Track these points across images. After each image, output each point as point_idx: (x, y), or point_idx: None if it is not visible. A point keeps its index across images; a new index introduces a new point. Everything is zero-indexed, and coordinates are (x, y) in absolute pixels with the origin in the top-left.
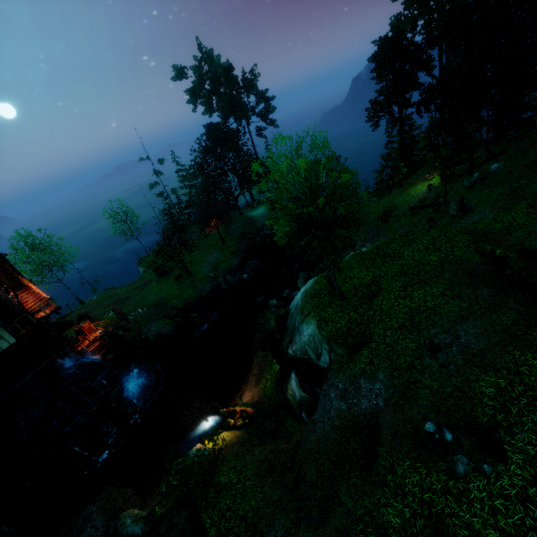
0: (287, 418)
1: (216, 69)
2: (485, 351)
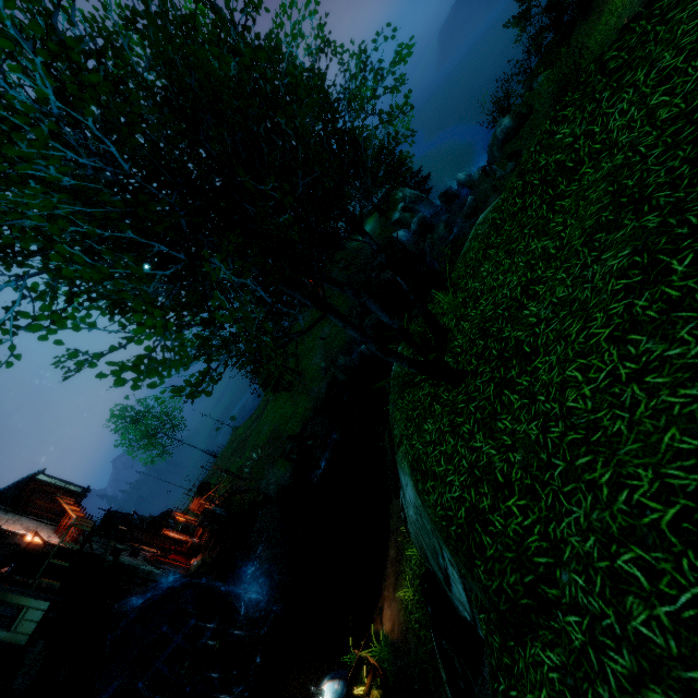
0: None
1: None
2: None
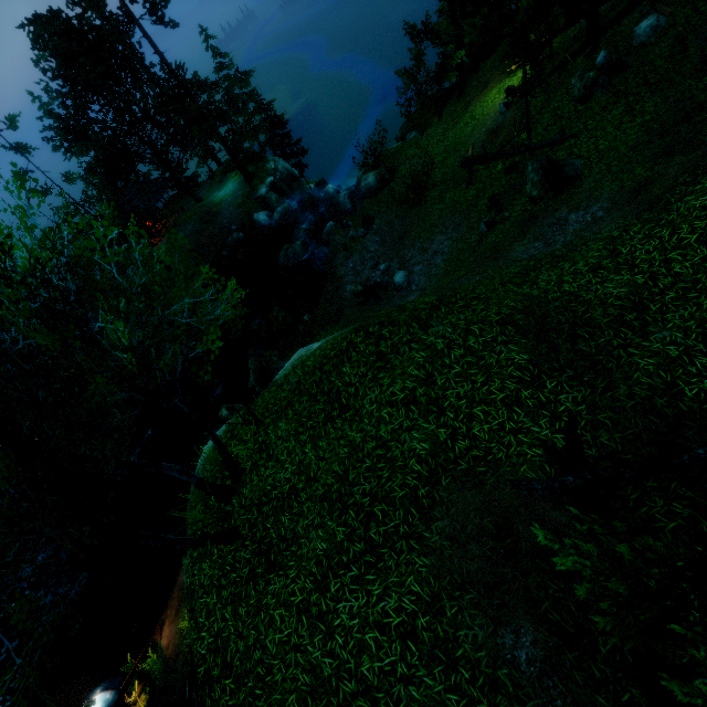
0: None
1: None
2: None
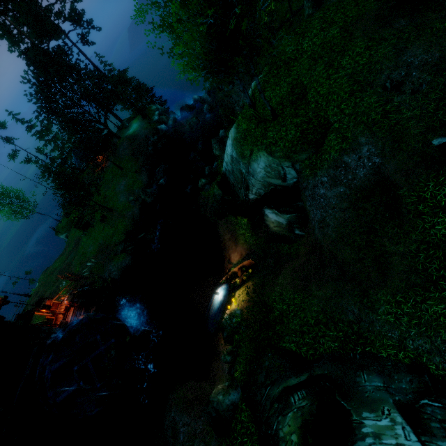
0: (280, 247)
1: None
2: (444, 55)
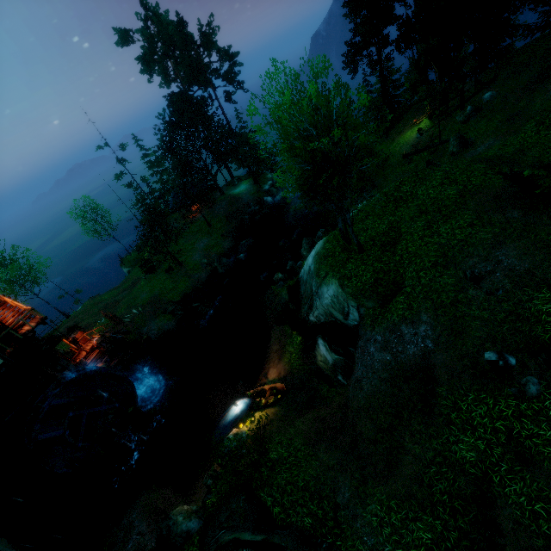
0: (321, 385)
1: (167, 27)
2: (532, 269)
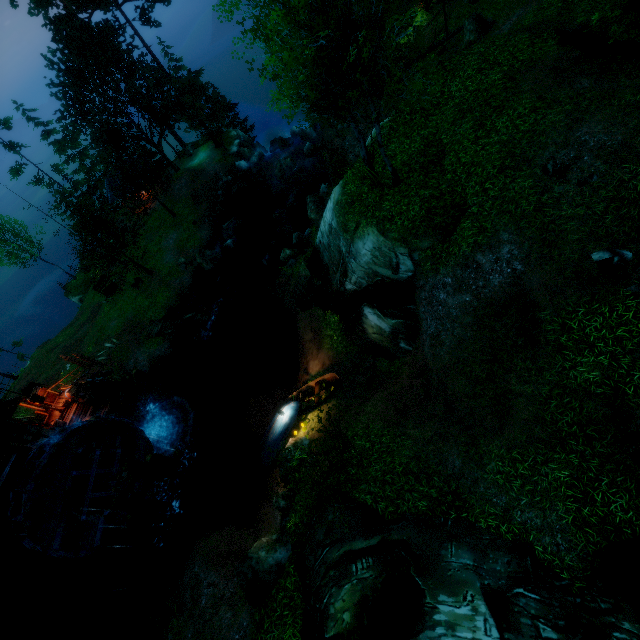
0: (378, 362)
1: None
2: (628, 140)
